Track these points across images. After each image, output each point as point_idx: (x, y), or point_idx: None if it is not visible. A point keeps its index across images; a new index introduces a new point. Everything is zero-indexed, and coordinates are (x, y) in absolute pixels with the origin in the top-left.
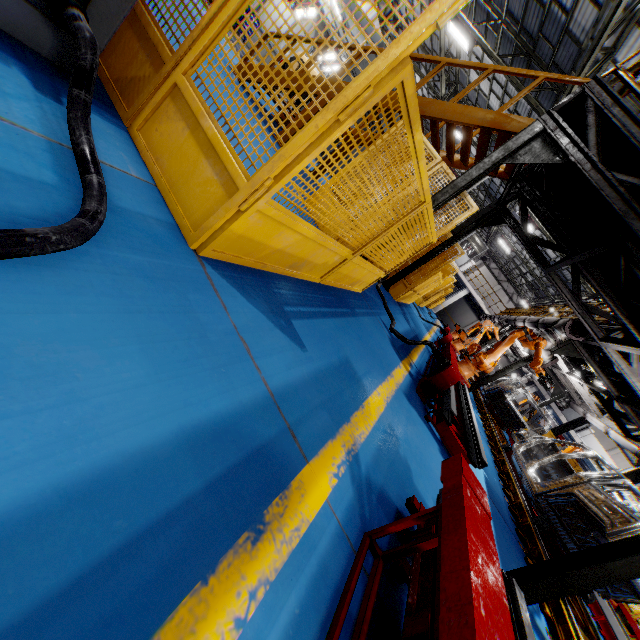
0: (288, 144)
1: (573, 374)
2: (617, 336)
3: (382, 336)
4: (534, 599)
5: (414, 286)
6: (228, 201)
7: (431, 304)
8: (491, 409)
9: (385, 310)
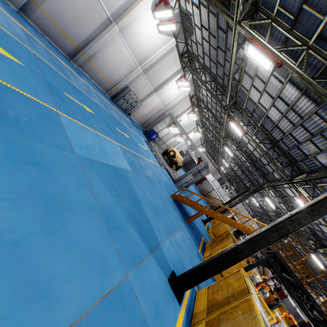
0: None
1: None
2: None
3: None
4: None
5: None
6: None
7: None
8: None
9: None
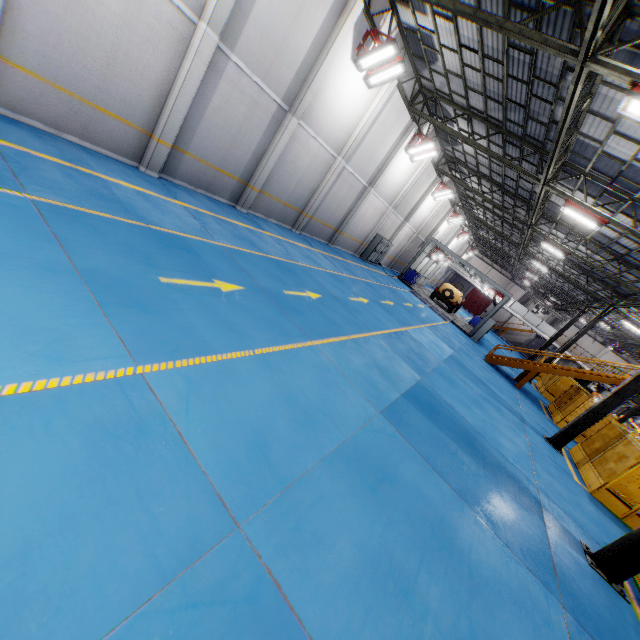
0: None
1: None
2: None
3: None
4: None
5: None
6: None
7: None
8: None
9: None
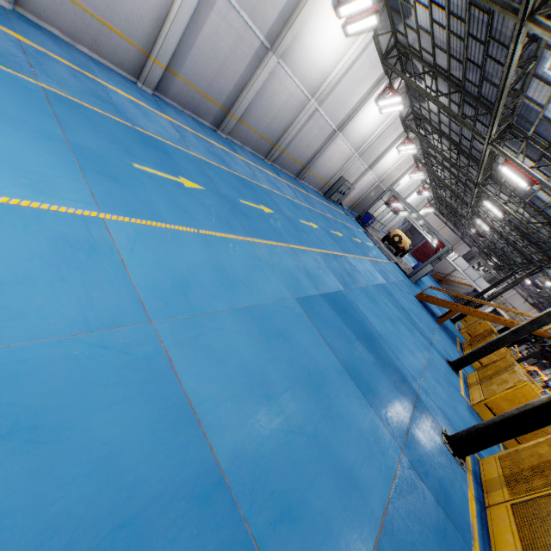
0: None
1: None
2: None
3: None
4: None
5: None
6: None
7: None
8: None
9: None
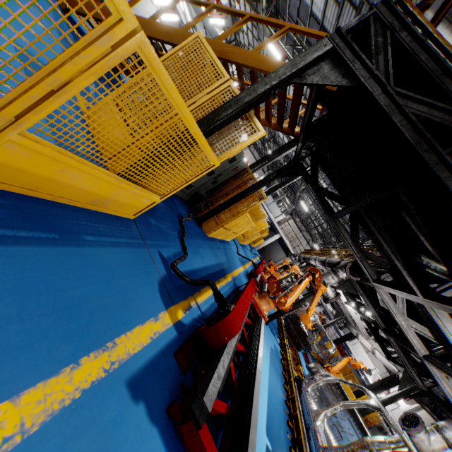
0: None
1: (350, 304)
2: (387, 279)
3: (141, 275)
4: None
5: (224, 224)
6: None
7: (253, 243)
8: (289, 332)
9: (180, 243)
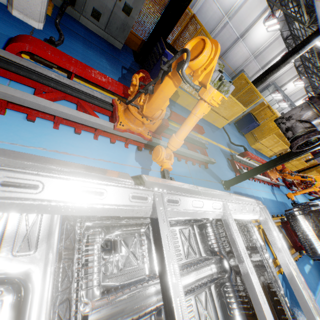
0: (291, 161)
1: None
2: None
3: None
4: (312, 200)
5: (306, 173)
6: (286, 163)
7: None
8: None
9: None
